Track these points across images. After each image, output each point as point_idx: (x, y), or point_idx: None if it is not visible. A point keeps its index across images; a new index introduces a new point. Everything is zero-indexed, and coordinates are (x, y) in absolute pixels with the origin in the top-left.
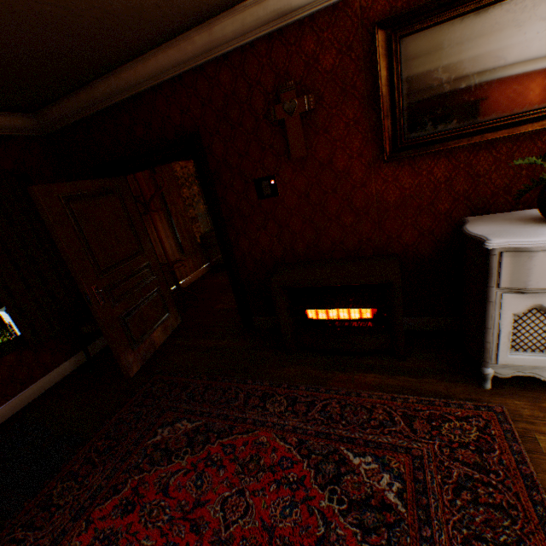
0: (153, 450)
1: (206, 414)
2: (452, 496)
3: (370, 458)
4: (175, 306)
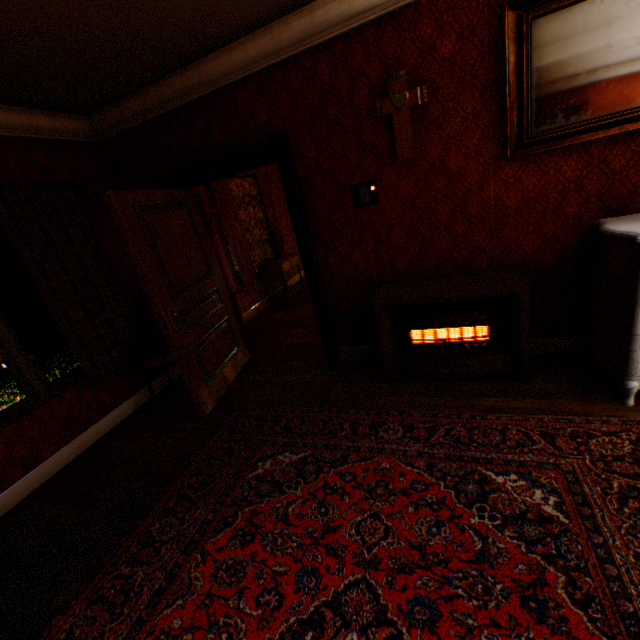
0: (258, 483)
1: (309, 446)
2: (617, 505)
3: (515, 476)
4: (243, 340)
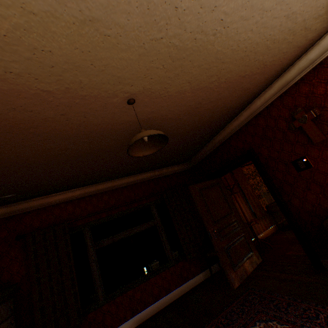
0: None
1: (291, 322)
2: None
3: None
4: (255, 248)
